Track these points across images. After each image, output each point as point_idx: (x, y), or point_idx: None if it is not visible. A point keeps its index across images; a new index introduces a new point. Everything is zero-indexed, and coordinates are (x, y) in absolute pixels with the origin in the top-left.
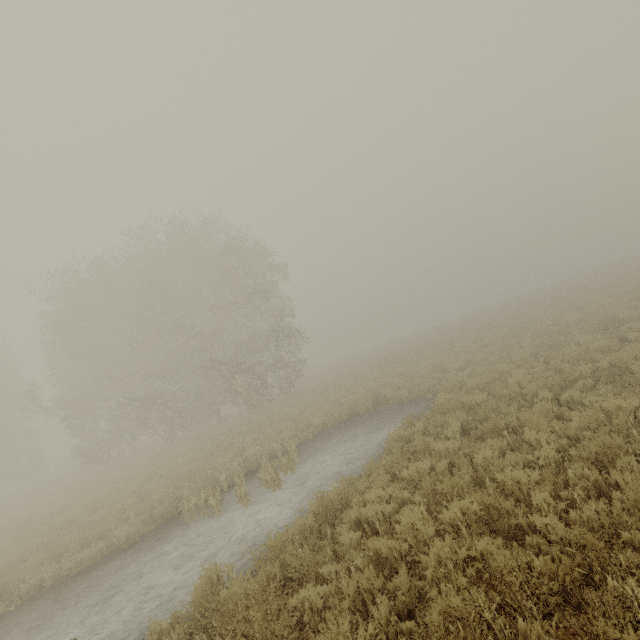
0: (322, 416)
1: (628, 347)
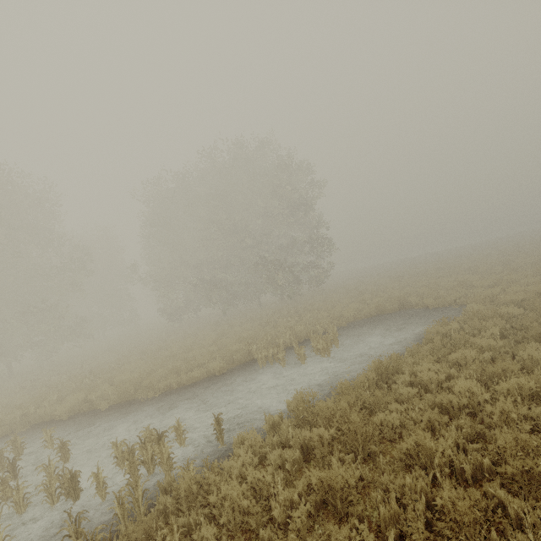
0: (352, 311)
1: None
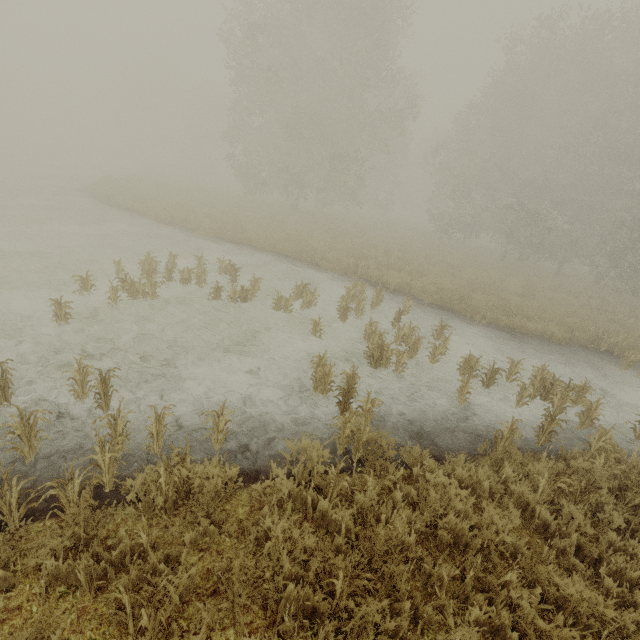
0: None
1: None
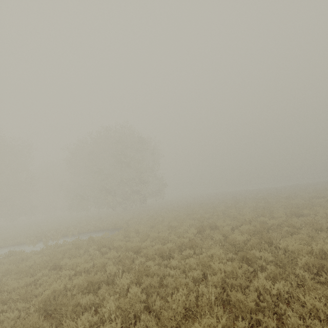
0: (109, 223)
1: (148, 241)
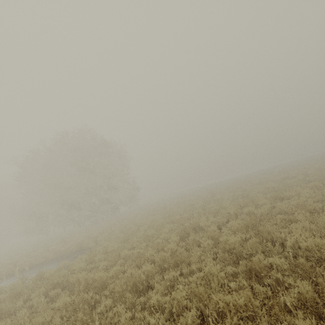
0: (73, 245)
1: (118, 266)
